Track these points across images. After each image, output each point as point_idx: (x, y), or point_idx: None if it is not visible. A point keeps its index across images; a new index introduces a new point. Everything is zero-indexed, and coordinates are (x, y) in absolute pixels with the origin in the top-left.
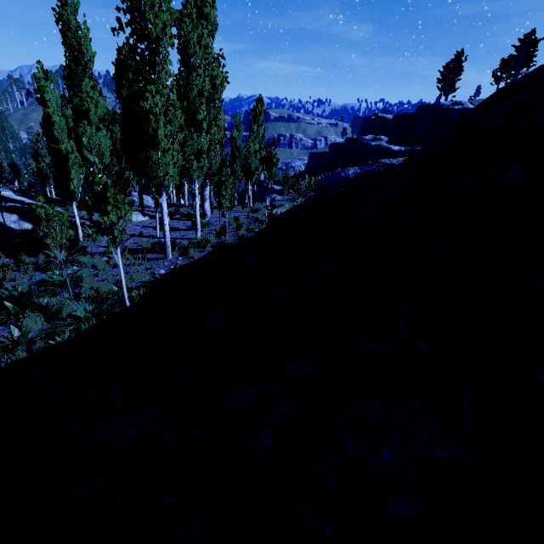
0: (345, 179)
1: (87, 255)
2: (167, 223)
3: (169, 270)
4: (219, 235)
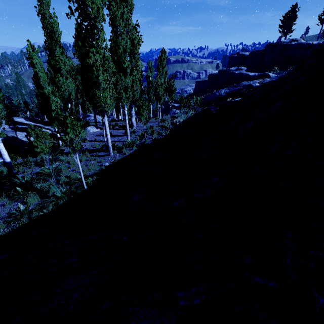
0: (219, 97)
1: (64, 155)
2: (108, 134)
3: (111, 163)
4: (141, 139)
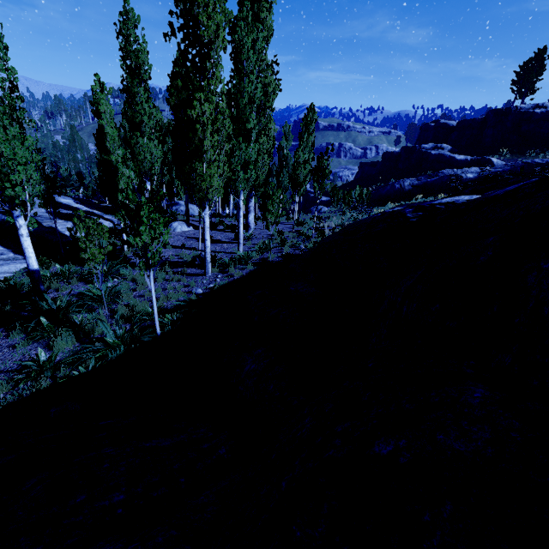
0: (400, 191)
1: (128, 267)
2: (208, 239)
3: (207, 290)
4: (262, 251)
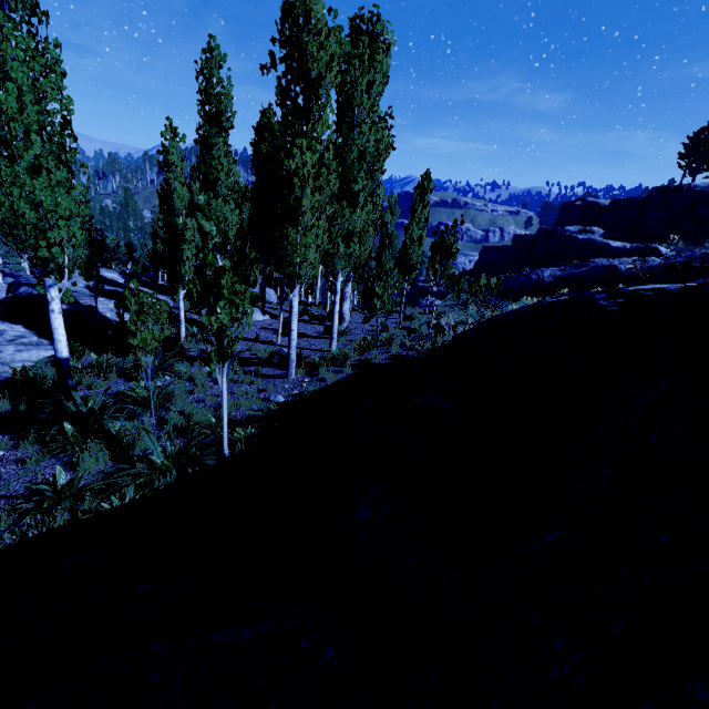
0: (537, 283)
1: (185, 361)
2: (295, 329)
3: (290, 397)
4: (362, 350)
